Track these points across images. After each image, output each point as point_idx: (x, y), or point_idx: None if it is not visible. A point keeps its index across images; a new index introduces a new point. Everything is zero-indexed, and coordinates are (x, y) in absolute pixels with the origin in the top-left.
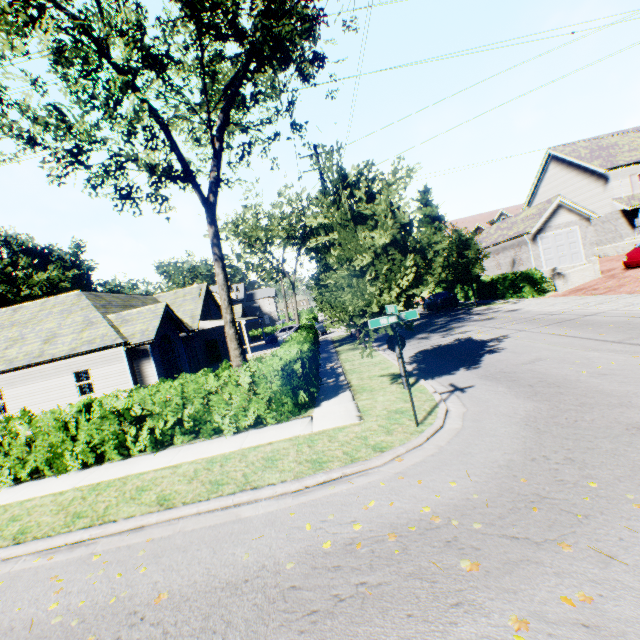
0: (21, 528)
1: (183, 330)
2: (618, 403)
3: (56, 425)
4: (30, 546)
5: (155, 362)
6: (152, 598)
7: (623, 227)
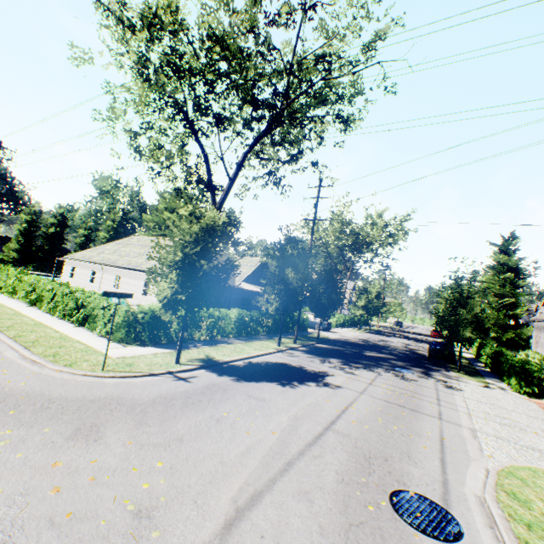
0: (2, 321)
1: None
2: (146, 422)
3: (62, 293)
4: None
5: None
6: None
7: None
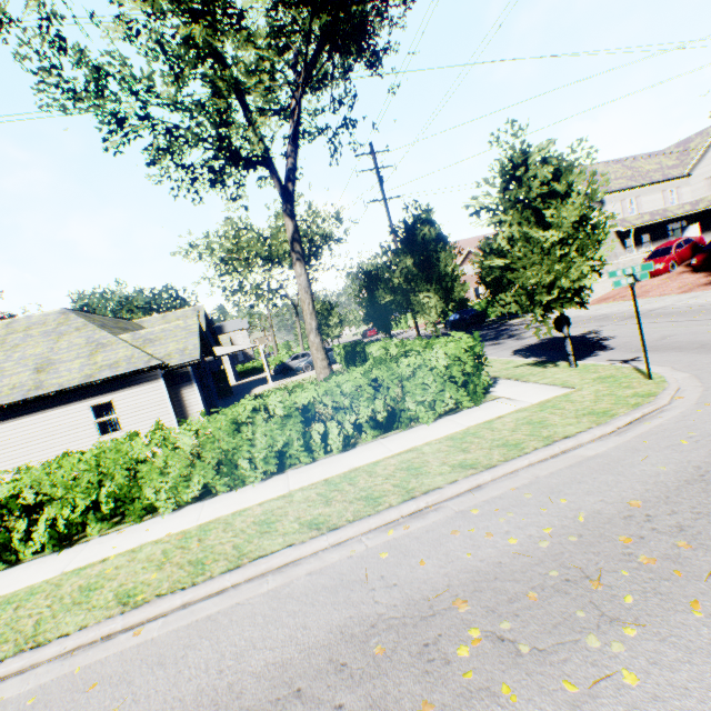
0: (302, 523)
1: (209, 353)
2: None
3: (227, 430)
4: (361, 526)
5: (198, 388)
6: (624, 507)
7: (617, 247)
